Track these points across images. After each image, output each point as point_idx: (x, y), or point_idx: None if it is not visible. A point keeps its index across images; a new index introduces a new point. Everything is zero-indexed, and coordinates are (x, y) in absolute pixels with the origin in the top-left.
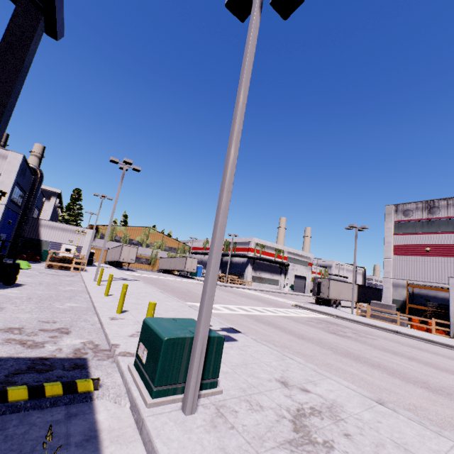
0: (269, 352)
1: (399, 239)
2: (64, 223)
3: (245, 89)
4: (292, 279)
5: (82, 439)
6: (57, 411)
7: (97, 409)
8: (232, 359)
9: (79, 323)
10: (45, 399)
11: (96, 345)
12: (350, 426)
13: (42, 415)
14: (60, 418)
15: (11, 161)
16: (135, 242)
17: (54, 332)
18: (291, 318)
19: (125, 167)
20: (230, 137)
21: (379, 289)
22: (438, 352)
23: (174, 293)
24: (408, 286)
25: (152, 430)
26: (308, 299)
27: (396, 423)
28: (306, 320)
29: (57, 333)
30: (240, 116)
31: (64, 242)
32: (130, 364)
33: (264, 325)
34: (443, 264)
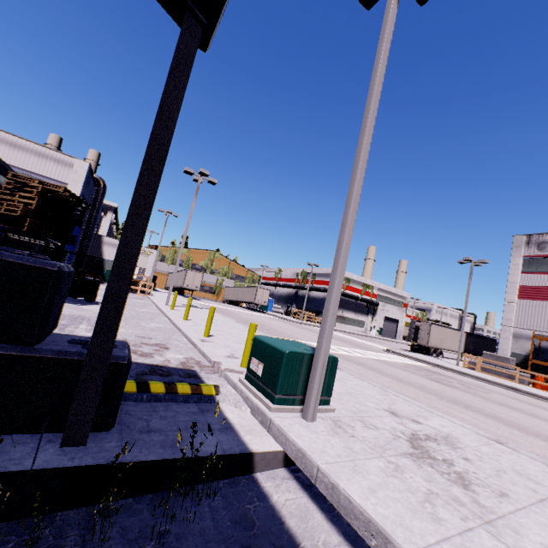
0: (371, 387)
1: (528, 279)
2: None
3: (376, 95)
4: (381, 322)
5: (221, 427)
6: (191, 406)
7: (223, 409)
8: (334, 387)
9: (172, 342)
10: (178, 395)
11: (197, 361)
12: (468, 454)
13: (180, 407)
14: (196, 411)
15: (77, 170)
16: (198, 268)
17: (155, 346)
18: (385, 362)
19: (200, 179)
20: (357, 150)
21: (494, 340)
22: None
23: (249, 325)
24: (534, 338)
25: (282, 427)
26: (401, 346)
27: (517, 459)
28: (402, 366)
29: (157, 347)
30: (370, 126)
31: None
32: (241, 378)
33: (356, 365)
34: None
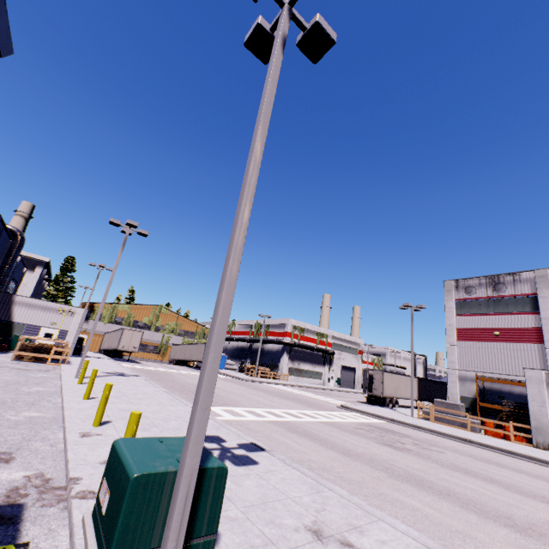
0: (301, 481)
1: (463, 321)
2: (51, 299)
3: (262, 134)
4: (339, 371)
5: None
6: None
7: None
8: (246, 495)
9: (31, 444)
10: None
11: (46, 479)
12: None
13: None
14: None
15: None
16: (141, 325)
17: None
18: (336, 425)
19: (129, 231)
20: (241, 191)
21: (444, 383)
22: (520, 468)
23: (184, 392)
24: (478, 380)
25: None
26: (359, 397)
27: None
28: (354, 428)
29: None
30: (254, 166)
31: (45, 325)
32: (87, 513)
33: (299, 436)
34: (516, 351)
